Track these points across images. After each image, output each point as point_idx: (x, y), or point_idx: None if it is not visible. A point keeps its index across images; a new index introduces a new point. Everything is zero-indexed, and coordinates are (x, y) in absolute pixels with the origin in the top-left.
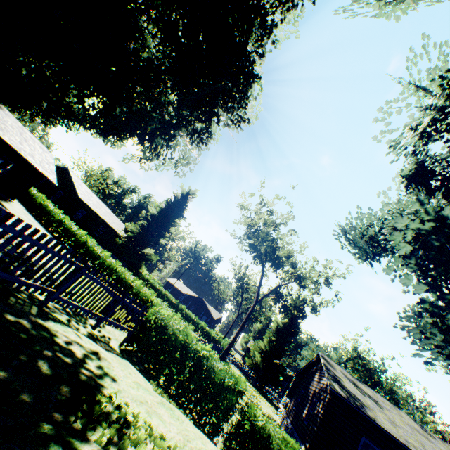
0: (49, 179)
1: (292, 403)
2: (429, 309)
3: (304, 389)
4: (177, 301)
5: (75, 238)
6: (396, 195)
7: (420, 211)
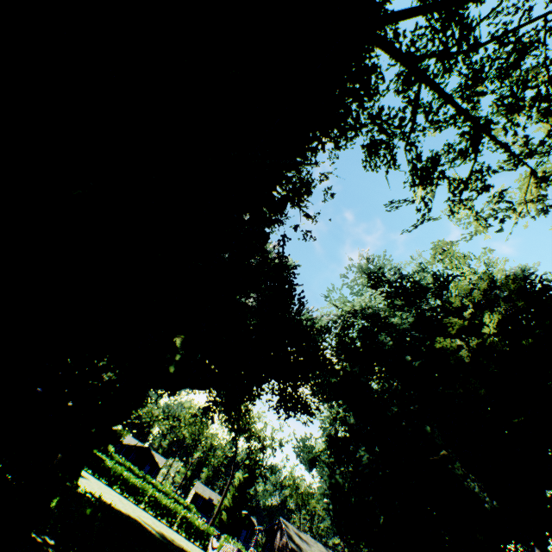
0: None
1: None
2: (327, 511)
3: (270, 543)
4: (142, 472)
5: (111, 472)
6: (321, 440)
7: (328, 463)
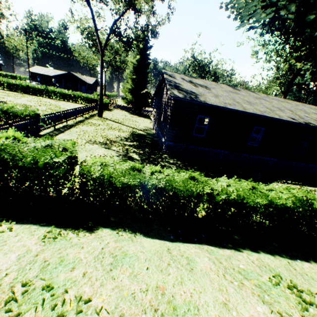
0: None
1: (156, 115)
2: None
3: (160, 103)
4: (44, 86)
5: None
6: None
7: None
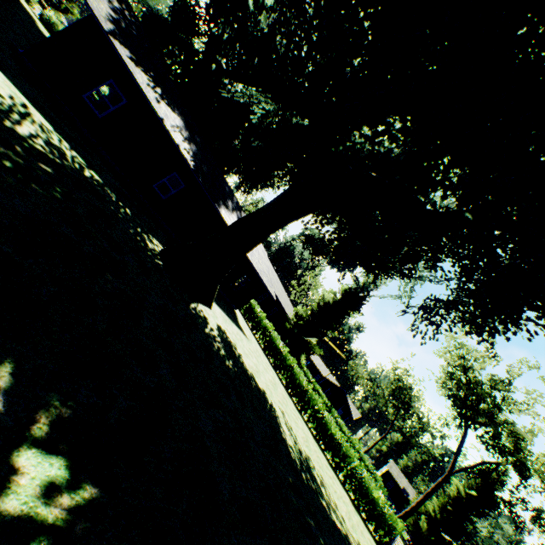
0: (272, 296)
1: None
2: None
3: None
4: (329, 403)
5: (281, 357)
6: None
7: None
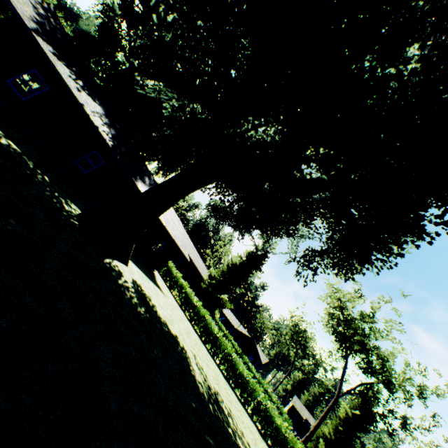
0: (186, 257)
1: None
2: None
3: None
4: (240, 350)
5: (195, 310)
6: None
7: None
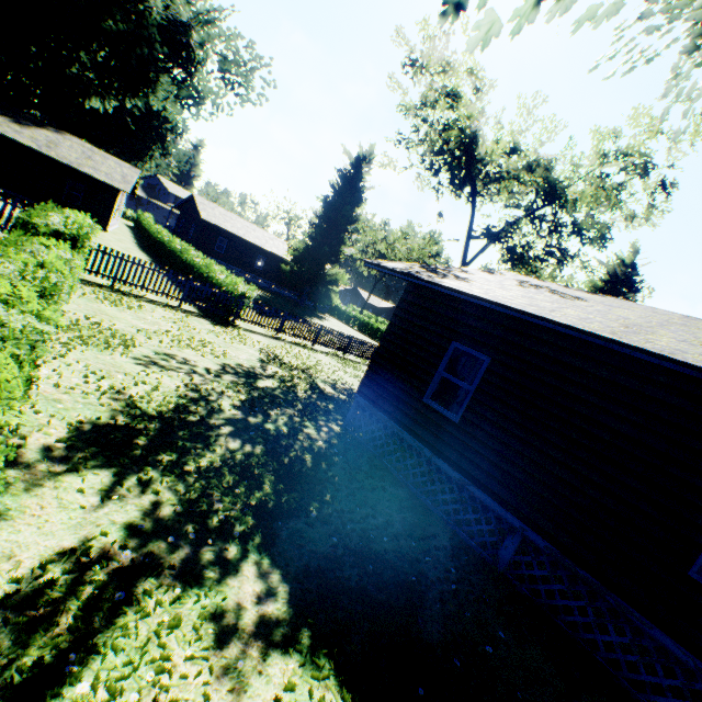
0: (118, 189)
1: None
2: None
3: None
4: None
5: (166, 248)
6: None
7: None
